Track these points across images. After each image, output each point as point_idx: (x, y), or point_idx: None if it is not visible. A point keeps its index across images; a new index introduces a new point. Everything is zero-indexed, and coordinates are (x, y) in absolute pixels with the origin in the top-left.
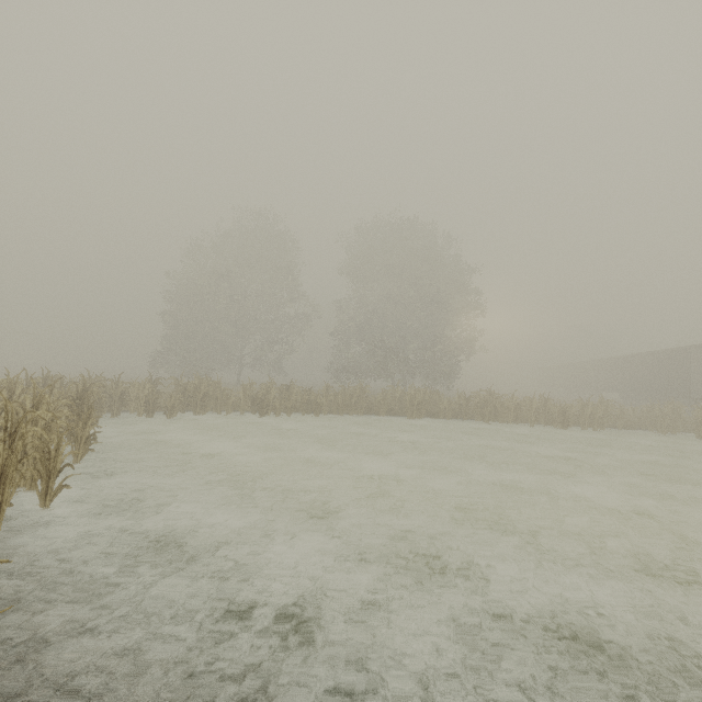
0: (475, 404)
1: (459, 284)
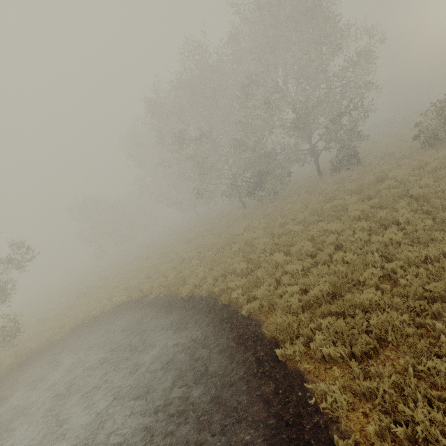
0: None
1: None
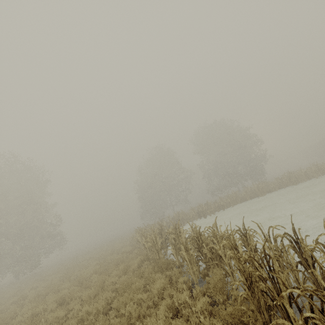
0: (285, 179)
1: (245, 136)
